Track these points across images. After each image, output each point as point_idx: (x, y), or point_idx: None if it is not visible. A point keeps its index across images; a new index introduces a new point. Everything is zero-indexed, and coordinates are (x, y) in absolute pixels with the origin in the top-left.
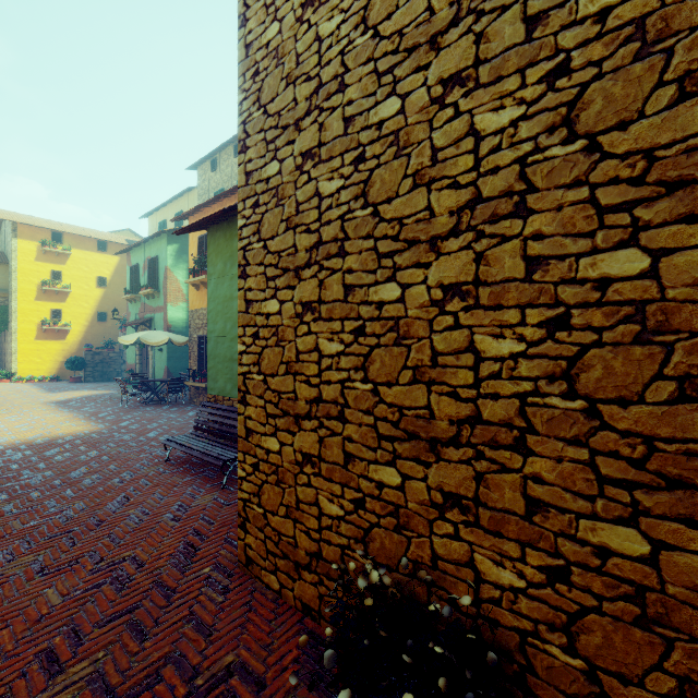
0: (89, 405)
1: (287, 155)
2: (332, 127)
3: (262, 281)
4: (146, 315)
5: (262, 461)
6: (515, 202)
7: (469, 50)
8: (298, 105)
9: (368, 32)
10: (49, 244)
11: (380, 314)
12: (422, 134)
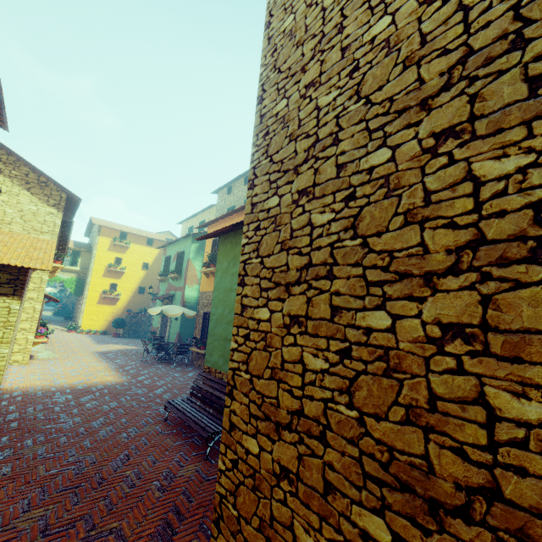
0: (121, 357)
1: (286, 192)
2: (325, 171)
3: (256, 291)
4: (170, 292)
5: (241, 460)
6: (530, 247)
7: (462, 108)
8: (297, 155)
9: (360, 100)
10: (118, 240)
11: (367, 340)
12: (413, 178)
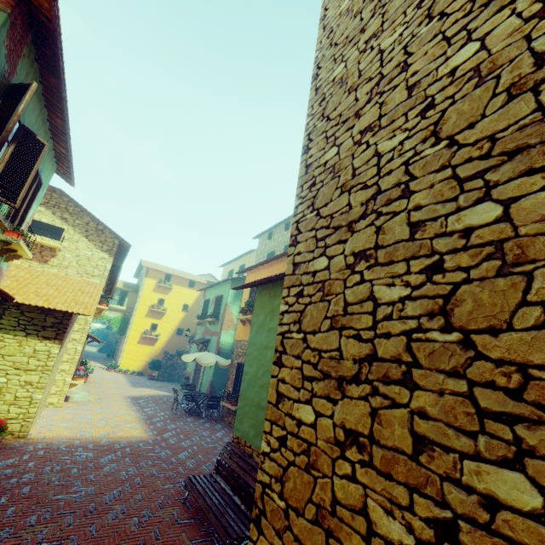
0: (151, 405)
1: (337, 253)
2: (392, 230)
3: (297, 377)
4: (206, 336)
5: None
6: None
7: None
8: (352, 209)
9: (440, 142)
10: (162, 282)
11: (490, 521)
12: None
